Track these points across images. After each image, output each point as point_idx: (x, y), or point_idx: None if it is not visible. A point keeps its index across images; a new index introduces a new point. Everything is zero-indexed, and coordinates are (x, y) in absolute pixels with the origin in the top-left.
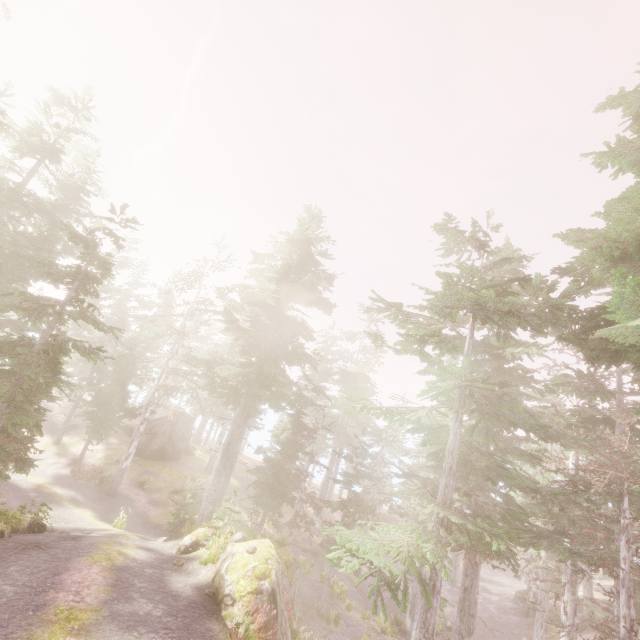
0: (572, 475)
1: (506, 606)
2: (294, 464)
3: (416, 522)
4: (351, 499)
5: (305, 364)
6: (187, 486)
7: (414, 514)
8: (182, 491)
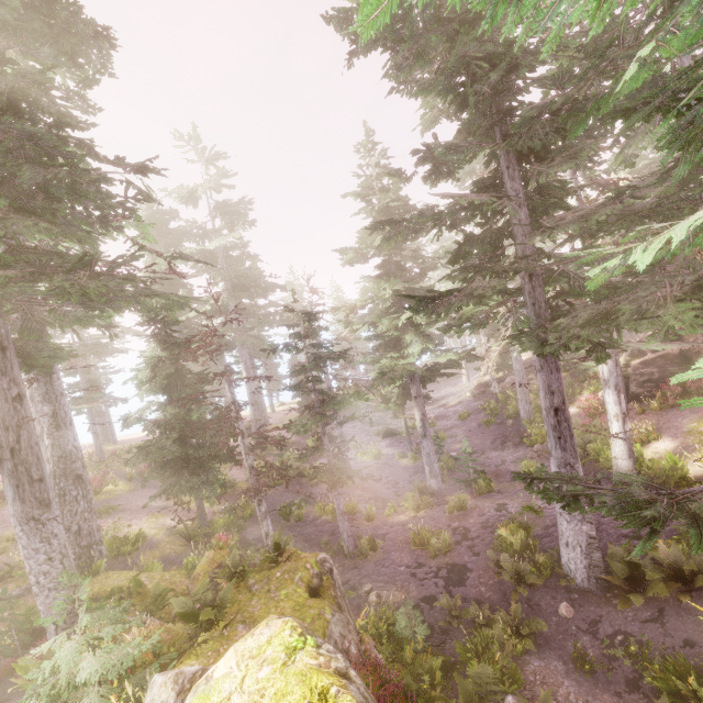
0: (641, 181)
1: (475, 407)
2: (206, 405)
3: (400, 381)
4: (321, 401)
5: (125, 234)
6: (16, 558)
7: (401, 372)
8: (11, 572)
